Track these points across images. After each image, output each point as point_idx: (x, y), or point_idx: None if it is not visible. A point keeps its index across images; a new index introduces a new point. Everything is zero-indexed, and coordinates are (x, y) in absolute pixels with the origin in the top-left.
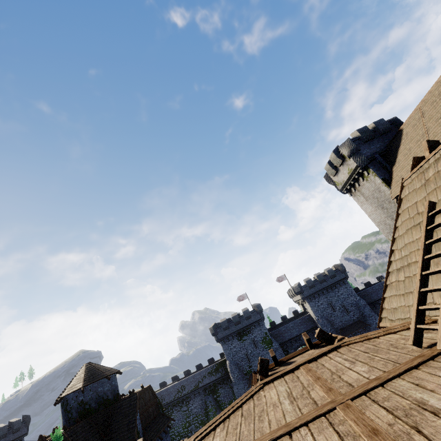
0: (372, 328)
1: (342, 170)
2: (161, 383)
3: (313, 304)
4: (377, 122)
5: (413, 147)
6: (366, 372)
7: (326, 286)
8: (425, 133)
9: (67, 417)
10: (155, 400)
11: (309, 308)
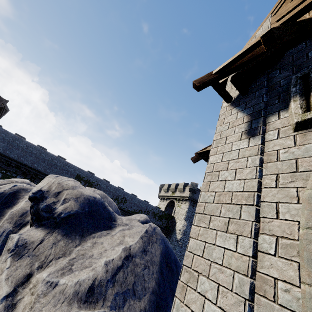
0: None
1: None
2: (90, 172)
3: None
4: None
5: None
6: None
7: None
8: None
9: None
10: None
11: None
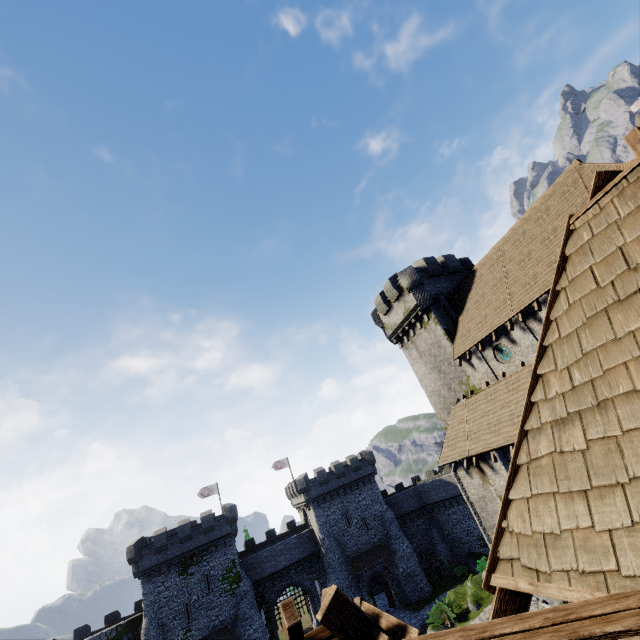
0: (397, 557)
1: (397, 308)
2: None
3: (321, 511)
4: (447, 257)
5: (488, 293)
6: None
7: (344, 484)
8: (504, 277)
9: None
10: None
11: (313, 518)
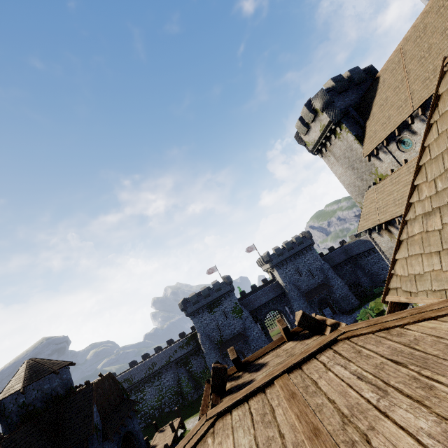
0: (334, 289)
1: (314, 127)
2: (131, 362)
3: (282, 271)
4: (353, 71)
5: (390, 96)
6: (441, 442)
7: (293, 254)
8: (405, 77)
9: (5, 423)
10: (117, 387)
11: (277, 275)
